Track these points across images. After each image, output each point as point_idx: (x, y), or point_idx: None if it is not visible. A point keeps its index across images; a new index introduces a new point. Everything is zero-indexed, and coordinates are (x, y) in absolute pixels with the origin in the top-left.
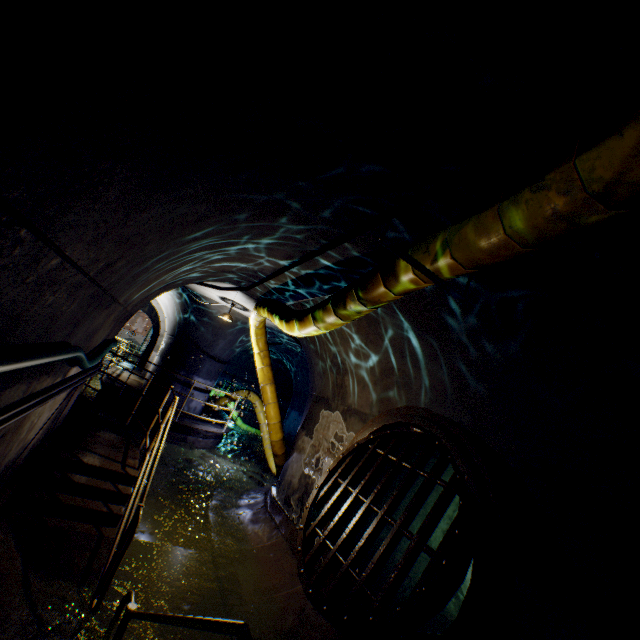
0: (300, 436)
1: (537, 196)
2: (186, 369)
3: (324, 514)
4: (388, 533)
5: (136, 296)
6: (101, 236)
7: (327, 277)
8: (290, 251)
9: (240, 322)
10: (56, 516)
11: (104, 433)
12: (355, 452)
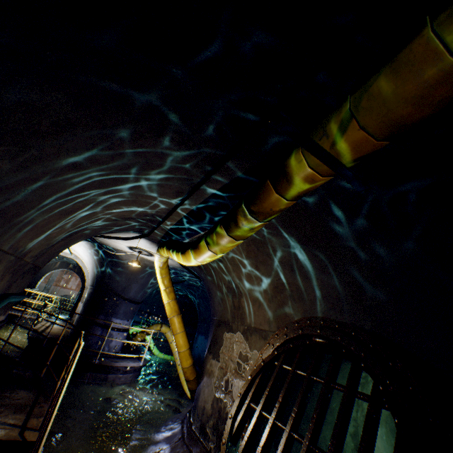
0: (208, 360)
1: None
2: (105, 313)
3: (243, 450)
4: None
5: (30, 245)
6: None
7: (215, 206)
8: (178, 185)
9: (148, 267)
10: None
11: (11, 391)
12: (262, 371)
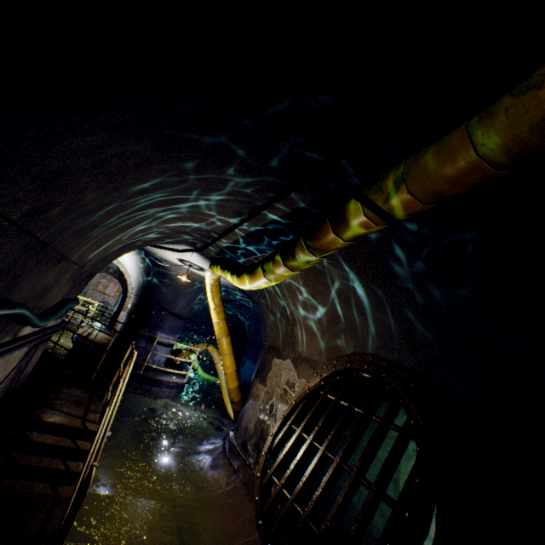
0: (254, 384)
1: (522, 99)
2: (150, 326)
3: (280, 461)
4: (341, 475)
5: (91, 255)
6: (6, 163)
7: (275, 231)
8: (239, 207)
9: (198, 282)
10: (10, 477)
11: (68, 389)
12: (307, 398)
